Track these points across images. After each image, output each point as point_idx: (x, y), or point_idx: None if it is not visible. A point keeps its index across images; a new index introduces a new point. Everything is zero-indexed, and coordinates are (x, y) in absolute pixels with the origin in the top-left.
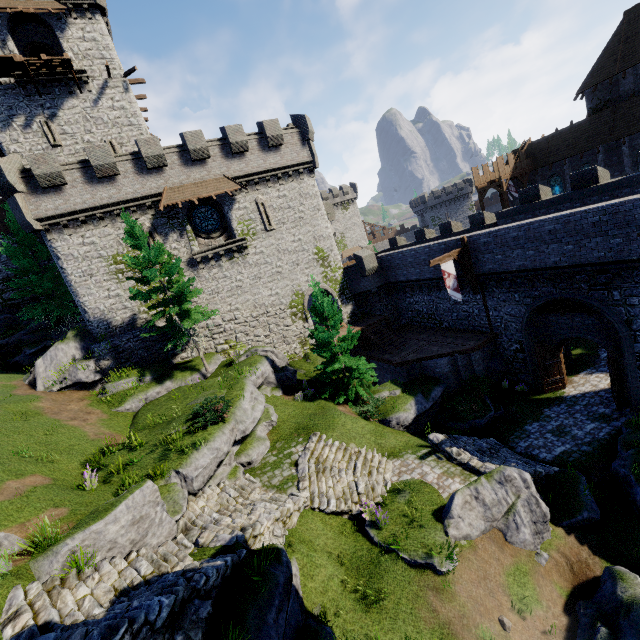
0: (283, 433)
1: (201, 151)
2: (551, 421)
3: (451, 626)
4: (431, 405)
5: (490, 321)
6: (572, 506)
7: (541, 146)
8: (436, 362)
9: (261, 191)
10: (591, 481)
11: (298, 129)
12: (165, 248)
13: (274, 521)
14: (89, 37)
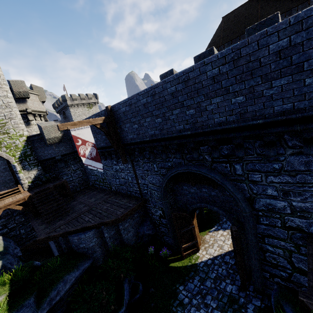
0: None
1: None
2: None
3: None
4: None
5: (140, 188)
6: None
7: None
8: (79, 237)
9: None
10: None
11: None
12: None
13: None
14: None
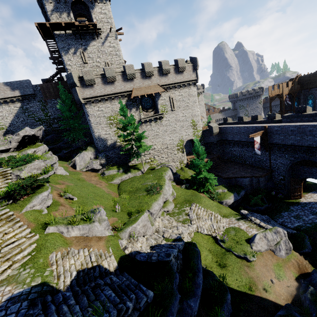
0: (179, 201)
1: (150, 72)
2: (293, 212)
3: (253, 278)
4: (240, 198)
5: (270, 164)
6: (301, 246)
7: (306, 78)
8: (243, 179)
9: (172, 92)
10: (310, 238)
11: (192, 64)
12: (133, 116)
13: (187, 233)
14: (103, 12)
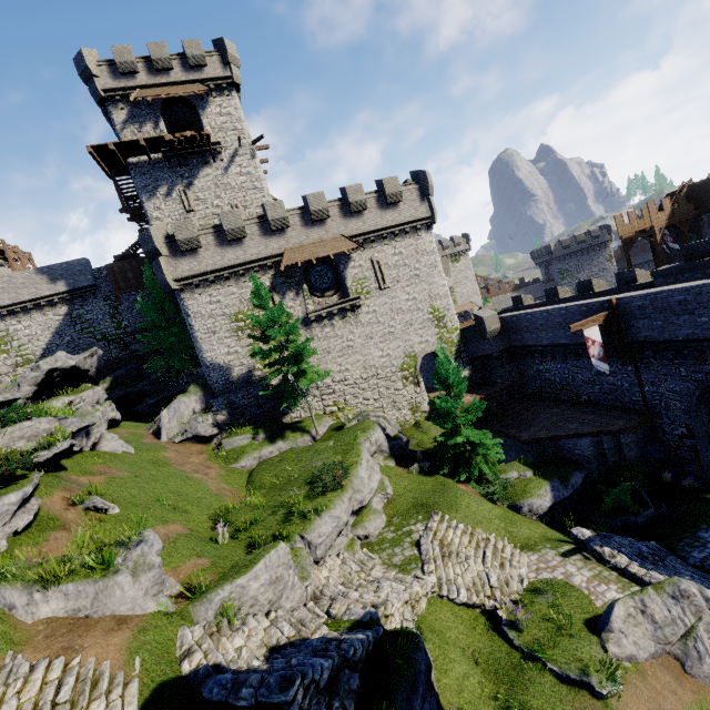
0: (400, 508)
1: (321, 212)
2: None
3: None
4: (570, 493)
5: (645, 398)
6: None
7: (707, 188)
8: (575, 442)
9: (377, 249)
10: None
11: (417, 185)
12: (285, 307)
13: (403, 603)
14: (225, 112)
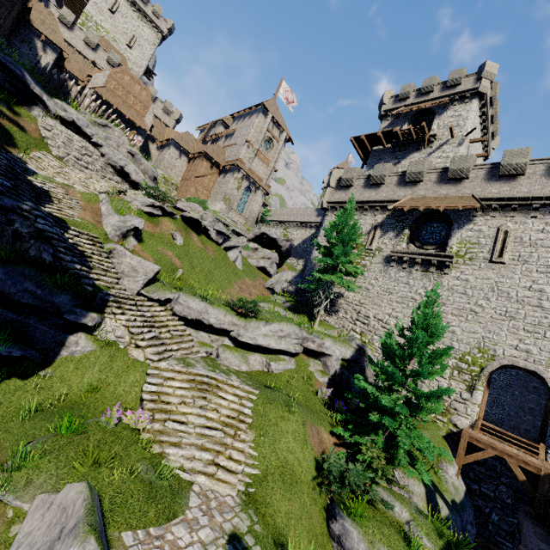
0: (260, 377)
1: (460, 171)
2: None
3: None
4: None
5: None
6: None
7: None
8: None
9: (515, 219)
10: None
11: None
12: (360, 228)
13: (128, 328)
14: (456, 114)
